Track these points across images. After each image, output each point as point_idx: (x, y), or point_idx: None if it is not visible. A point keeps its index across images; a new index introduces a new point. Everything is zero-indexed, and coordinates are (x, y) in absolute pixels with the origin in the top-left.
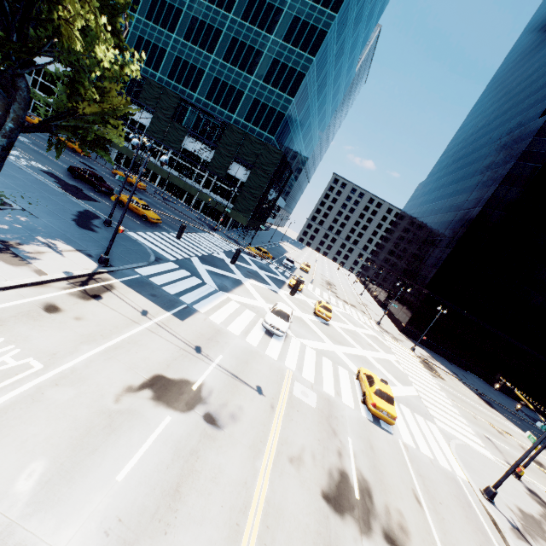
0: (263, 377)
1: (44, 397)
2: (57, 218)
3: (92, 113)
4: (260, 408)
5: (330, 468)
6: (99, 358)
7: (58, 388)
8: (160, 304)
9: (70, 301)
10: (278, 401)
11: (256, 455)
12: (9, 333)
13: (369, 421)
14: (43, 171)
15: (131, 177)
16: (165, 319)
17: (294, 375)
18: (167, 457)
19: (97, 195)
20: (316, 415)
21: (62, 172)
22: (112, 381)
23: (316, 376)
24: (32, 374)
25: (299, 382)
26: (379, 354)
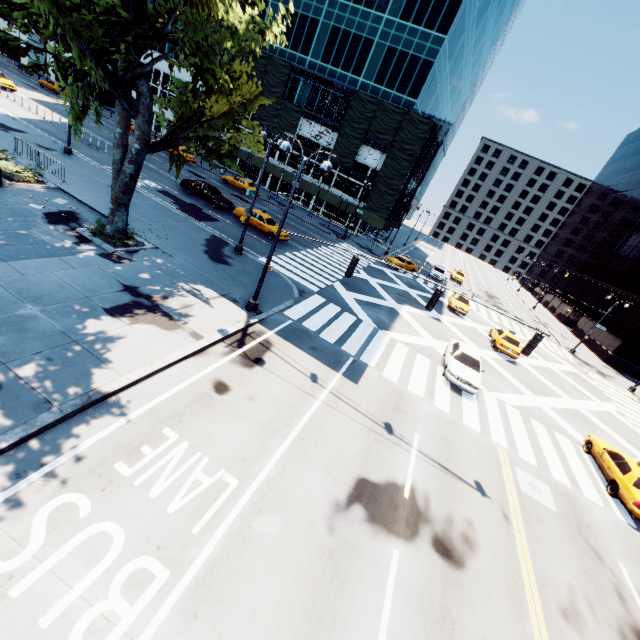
0: (475, 465)
1: (253, 533)
2: (190, 253)
3: (220, 111)
4: (492, 520)
5: (619, 626)
6: (290, 459)
7: (263, 516)
8: (325, 361)
9: (235, 373)
10: (508, 505)
11: (519, 611)
12: (191, 434)
13: (632, 529)
14: (159, 190)
15: (243, 181)
16: (337, 384)
17: (510, 456)
18: (417, 626)
19: (216, 213)
20: (562, 526)
21: (176, 189)
22: (315, 496)
23: (536, 454)
24: (230, 495)
25: (519, 468)
26: (593, 404)
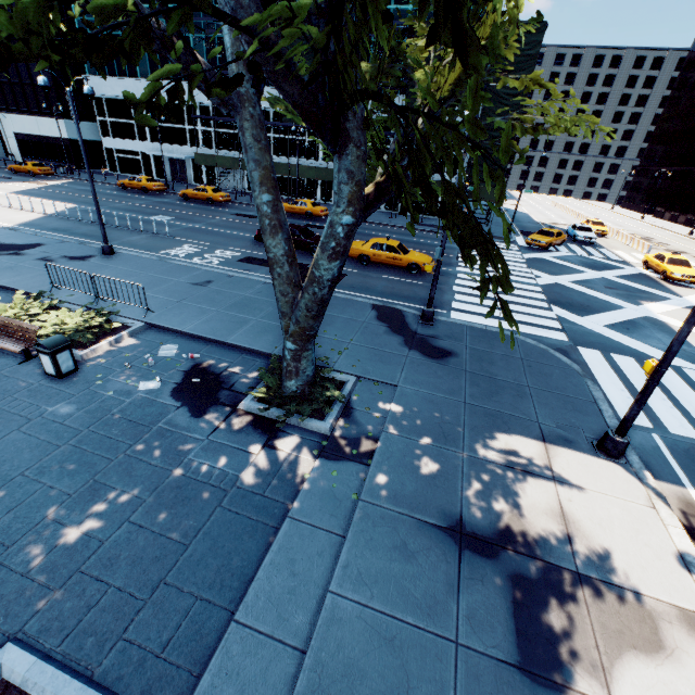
0: None
1: None
2: (399, 363)
3: (450, 82)
4: None
5: None
6: None
7: None
8: None
9: None
10: None
11: None
12: None
13: None
14: (241, 260)
15: (303, 203)
16: None
17: None
18: None
19: None
20: None
21: (252, 247)
22: None
23: None
24: None
25: None
26: None
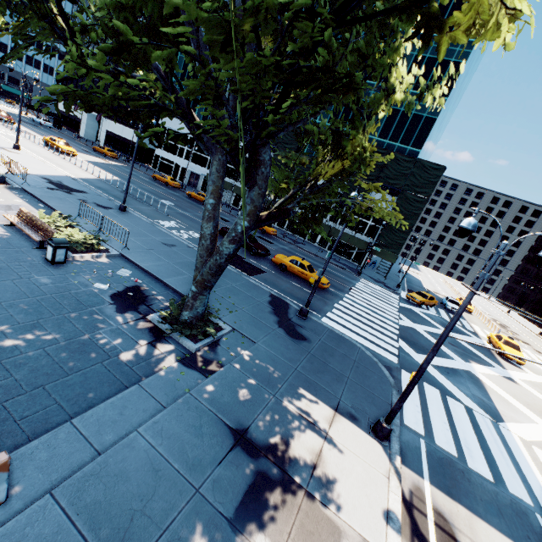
0: None
1: None
2: (266, 331)
3: (332, 175)
4: None
5: None
6: None
7: None
8: (526, 541)
9: None
10: None
11: None
12: None
13: None
14: None
15: None
16: None
17: None
18: None
19: (256, 261)
20: None
21: None
22: None
23: None
24: None
25: None
26: None
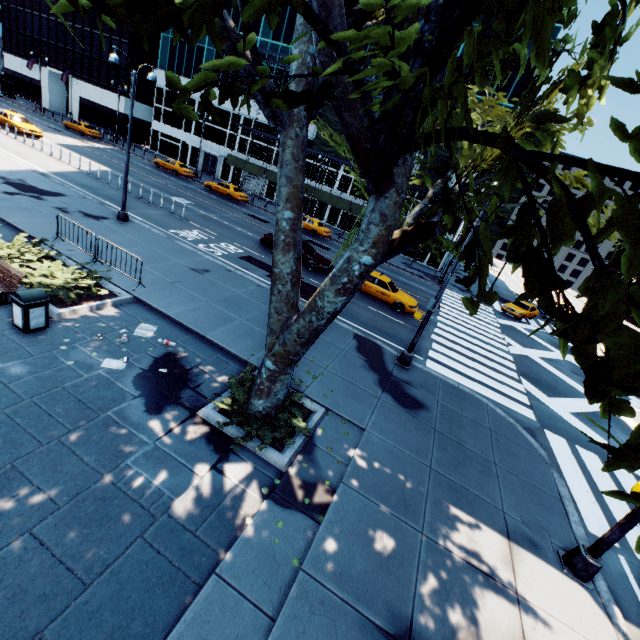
0: None
1: None
2: (370, 403)
3: (494, 156)
4: None
5: None
6: None
7: None
8: None
9: None
10: None
11: None
12: None
13: None
14: (242, 257)
15: (311, 221)
16: None
17: None
18: None
19: (318, 280)
20: None
21: (255, 248)
22: None
23: None
24: None
25: None
26: None
